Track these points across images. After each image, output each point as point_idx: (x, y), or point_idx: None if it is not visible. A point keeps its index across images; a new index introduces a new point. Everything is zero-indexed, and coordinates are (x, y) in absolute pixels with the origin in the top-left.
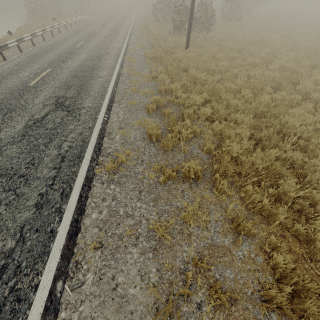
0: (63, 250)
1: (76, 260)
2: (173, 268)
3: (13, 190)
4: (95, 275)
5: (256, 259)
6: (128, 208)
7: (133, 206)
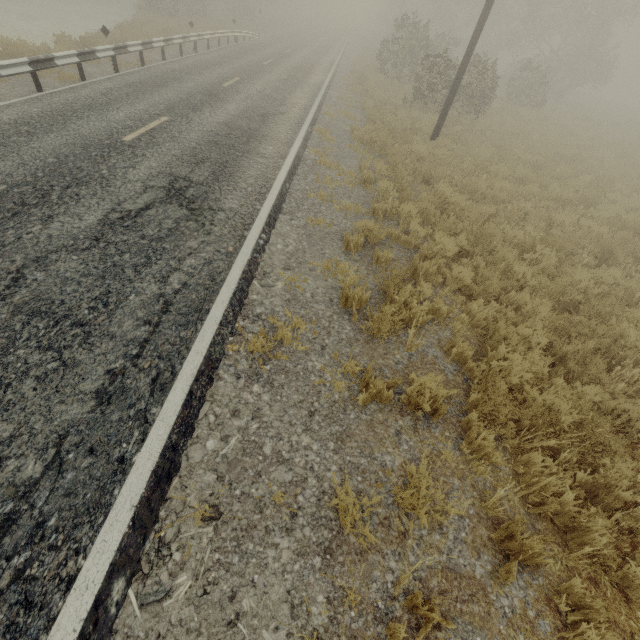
0: (139, 509)
1: (160, 536)
2: (362, 604)
3: (57, 349)
4: (195, 581)
5: (538, 623)
6: (282, 443)
7: (294, 442)
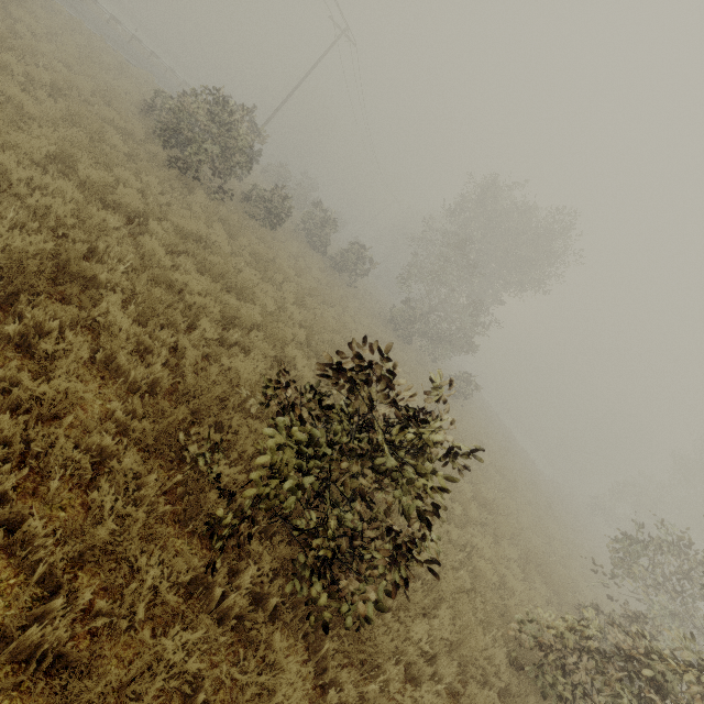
0: None
1: None
2: None
3: None
4: None
5: None
6: None
7: None
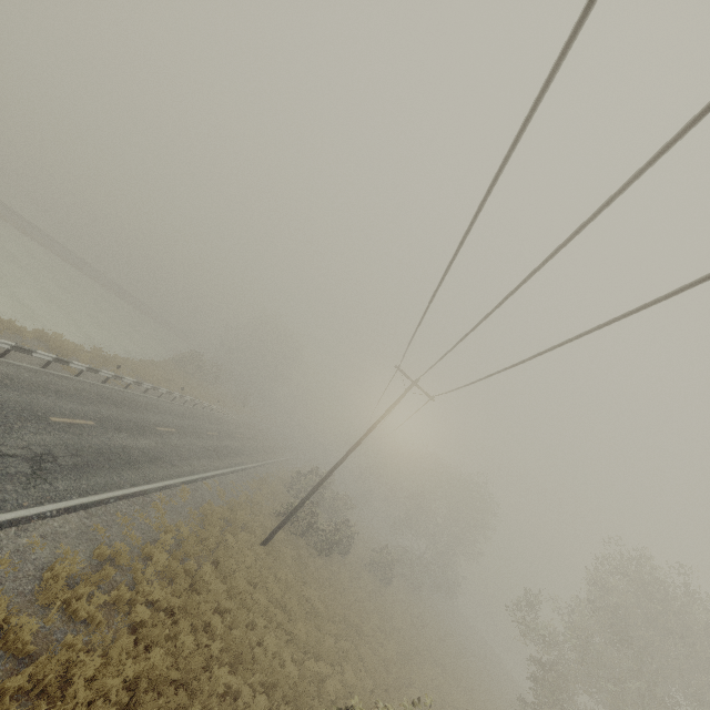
0: None
1: None
2: None
3: None
4: None
5: None
6: None
7: None
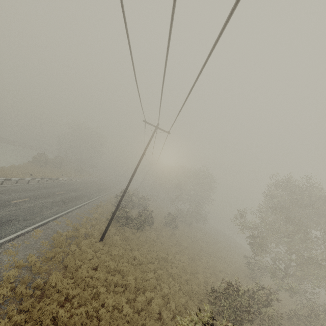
0: None
1: None
2: None
3: None
4: None
5: None
6: None
7: None
